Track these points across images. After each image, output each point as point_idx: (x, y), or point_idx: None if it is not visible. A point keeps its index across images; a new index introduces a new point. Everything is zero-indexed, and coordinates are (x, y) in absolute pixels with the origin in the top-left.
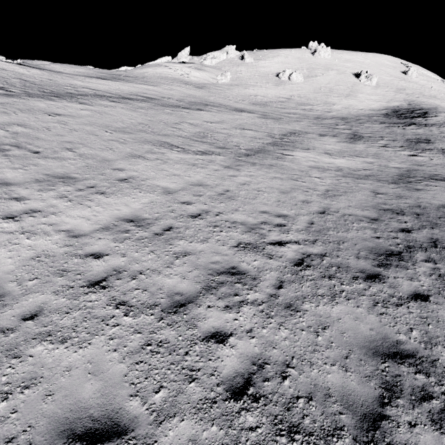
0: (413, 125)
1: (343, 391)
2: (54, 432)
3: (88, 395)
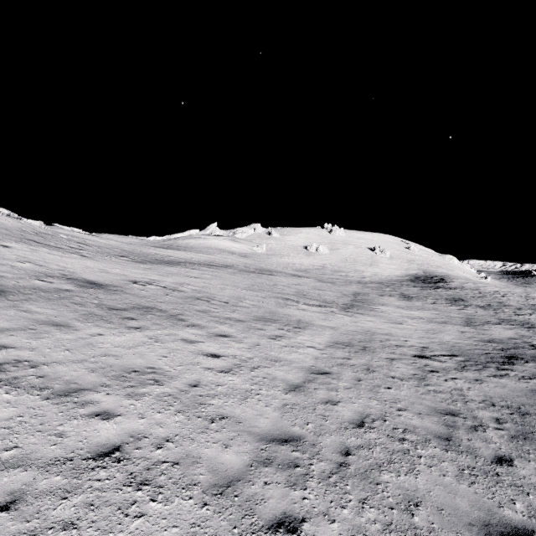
0: (440, 288)
1: None
2: (433, 412)
3: (429, 404)
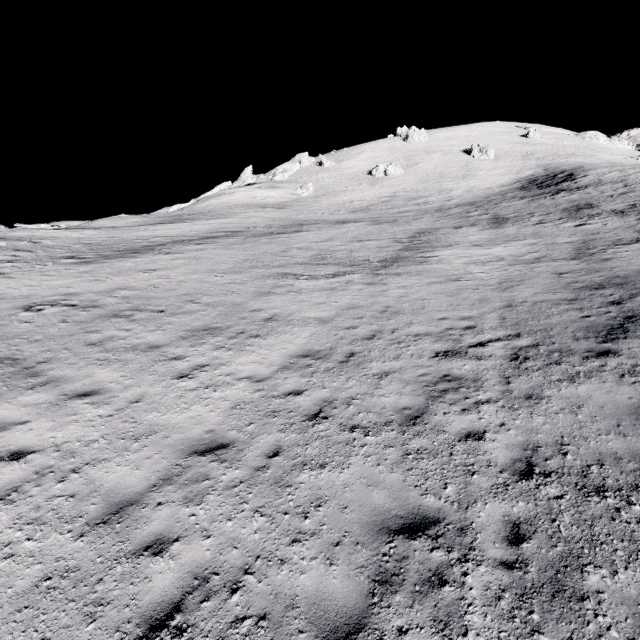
0: (562, 192)
1: (632, 452)
2: (372, 532)
3: (381, 502)
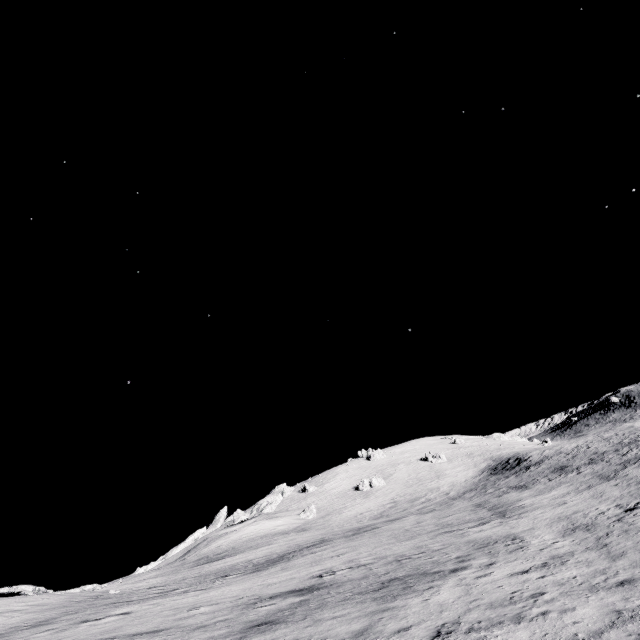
0: (530, 467)
1: None
2: None
3: None
